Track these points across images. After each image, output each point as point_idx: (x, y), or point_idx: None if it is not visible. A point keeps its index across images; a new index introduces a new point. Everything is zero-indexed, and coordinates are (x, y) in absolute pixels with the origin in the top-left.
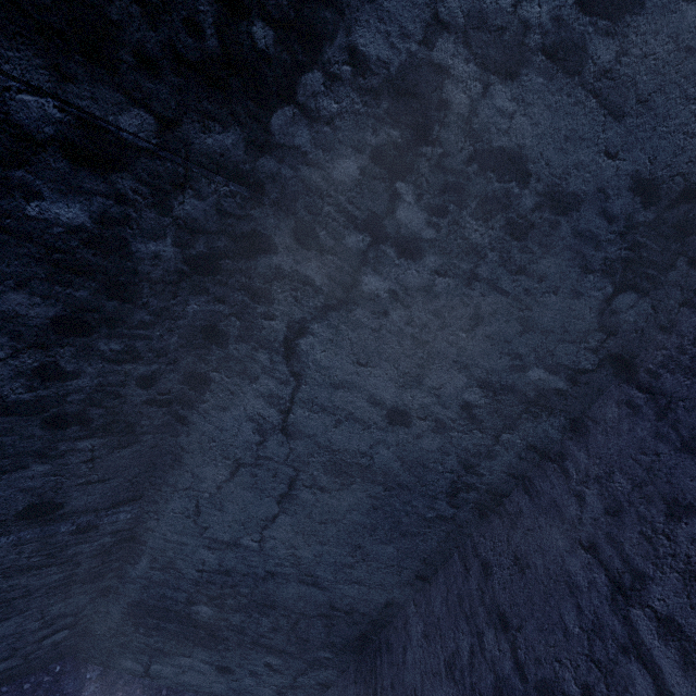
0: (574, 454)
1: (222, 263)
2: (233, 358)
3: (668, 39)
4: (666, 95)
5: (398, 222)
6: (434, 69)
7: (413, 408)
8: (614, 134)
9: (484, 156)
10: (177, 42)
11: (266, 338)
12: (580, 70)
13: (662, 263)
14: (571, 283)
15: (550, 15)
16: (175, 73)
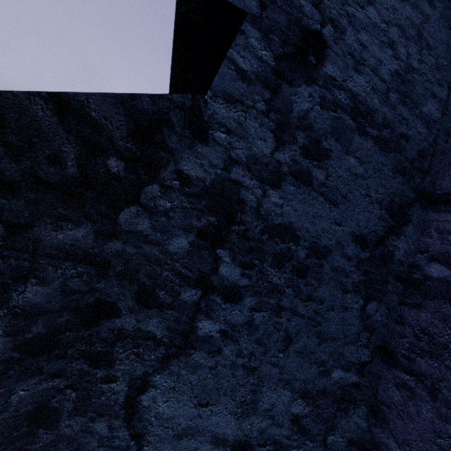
0: (385, 442)
1: (61, 337)
2: (64, 438)
3: (345, 170)
4: (353, 194)
5: (221, 276)
6: (232, 182)
7: (253, 436)
8: (336, 213)
9: (271, 228)
10: (39, 170)
11: (106, 403)
12: (311, 183)
13: (382, 280)
14: (339, 301)
15: (290, 158)
16: (33, 191)
